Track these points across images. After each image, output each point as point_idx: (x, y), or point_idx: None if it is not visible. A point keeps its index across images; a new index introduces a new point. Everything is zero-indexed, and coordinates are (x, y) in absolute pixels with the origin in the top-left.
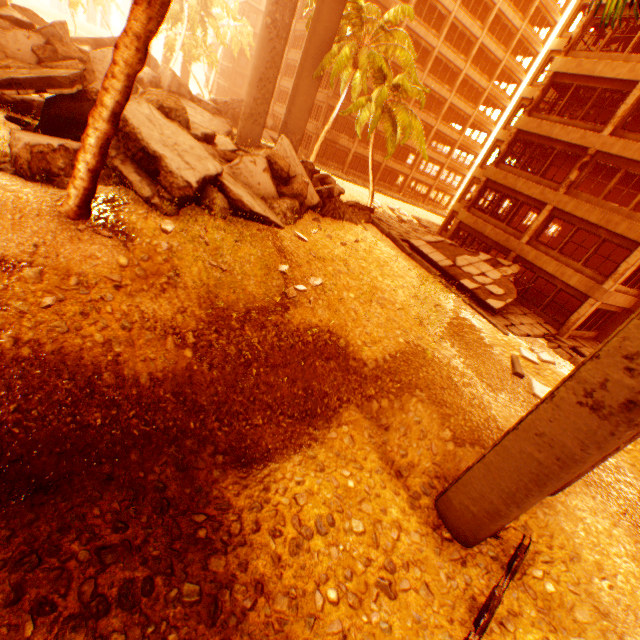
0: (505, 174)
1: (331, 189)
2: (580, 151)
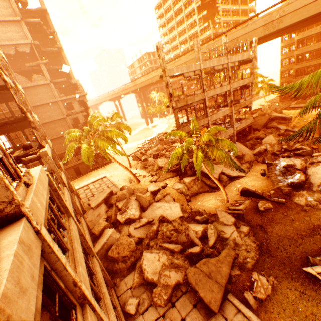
0: (300, 79)
1: (275, 109)
2: (318, 64)
